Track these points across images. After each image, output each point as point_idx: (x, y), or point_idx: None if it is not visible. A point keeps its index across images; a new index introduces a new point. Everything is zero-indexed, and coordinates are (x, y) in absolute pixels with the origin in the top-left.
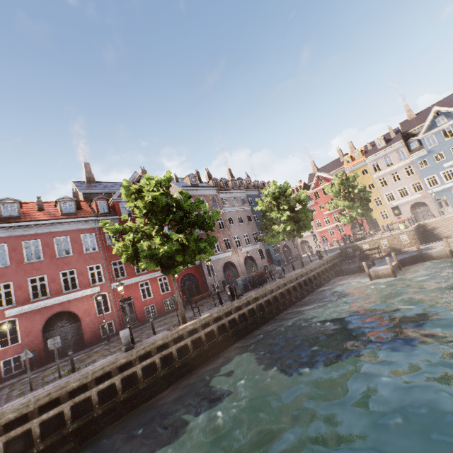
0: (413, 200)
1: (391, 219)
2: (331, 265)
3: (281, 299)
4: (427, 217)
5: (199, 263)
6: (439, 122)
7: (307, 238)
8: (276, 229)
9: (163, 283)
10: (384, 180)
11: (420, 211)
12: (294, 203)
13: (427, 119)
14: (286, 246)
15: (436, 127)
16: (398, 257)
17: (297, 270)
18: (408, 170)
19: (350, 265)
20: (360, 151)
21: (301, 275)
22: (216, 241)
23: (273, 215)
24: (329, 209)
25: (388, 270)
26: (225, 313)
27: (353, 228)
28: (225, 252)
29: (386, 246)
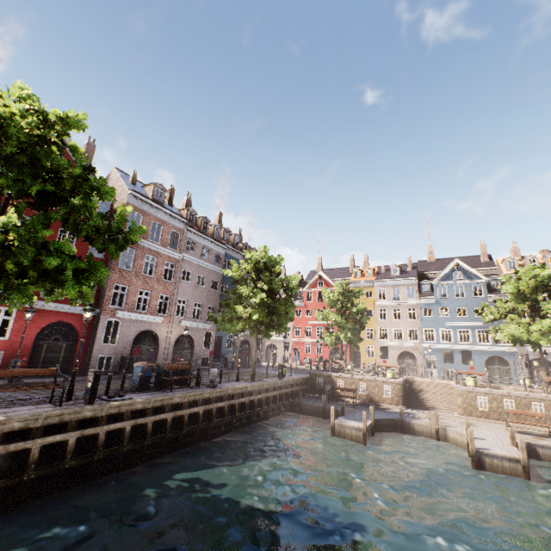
0: (405, 348)
1: (376, 359)
2: (290, 391)
3: (190, 424)
4: (411, 373)
5: (98, 314)
6: (456, 276)
7: (278, 344)
8: (239, 312)
9: (0, 320)
10: (384, 312)
11: (407, 363)
12: (279, 287)
13: (446, 268)
14: (247, 343)
15: (451, 279)
16: (375, 415)
17: (241, 383)
18: (409, 313)
19: (313, 401)
20: (373, 269)
21: (242, 393)
22: (104, 274)
23: (244, 290)
24: (317, 318)
25: (360, 431)
26: (51, 424)
27: (332, 353)
28: (153, 314)
29: (364, 392)
